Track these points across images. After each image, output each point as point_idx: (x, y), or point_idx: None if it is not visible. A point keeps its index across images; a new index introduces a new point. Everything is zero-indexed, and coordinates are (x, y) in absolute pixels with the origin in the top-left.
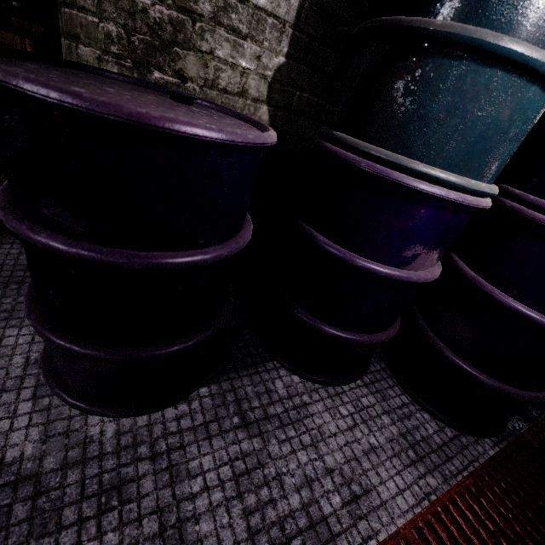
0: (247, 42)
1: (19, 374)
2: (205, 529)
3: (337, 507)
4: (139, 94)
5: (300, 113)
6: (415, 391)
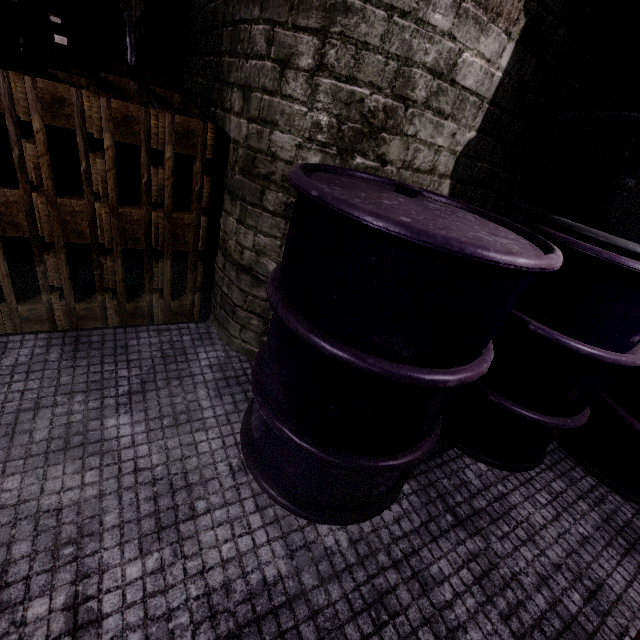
0: (447, 121)
1: (231, 484)
2: (476, 637)
3: (580, 605)
4: (391, 197)
5: (476, 183)
6: (602, 471)
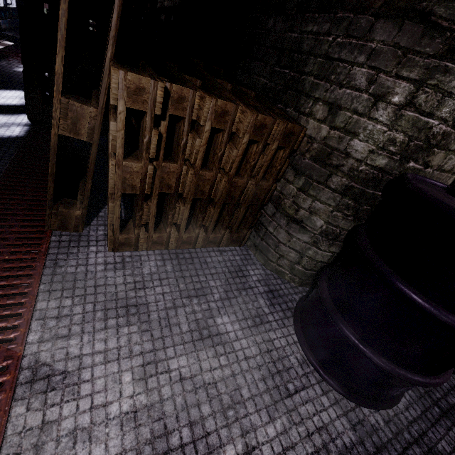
0: None
1: (302, 372)
2: None
3: None
4: None
5: None
6: None
